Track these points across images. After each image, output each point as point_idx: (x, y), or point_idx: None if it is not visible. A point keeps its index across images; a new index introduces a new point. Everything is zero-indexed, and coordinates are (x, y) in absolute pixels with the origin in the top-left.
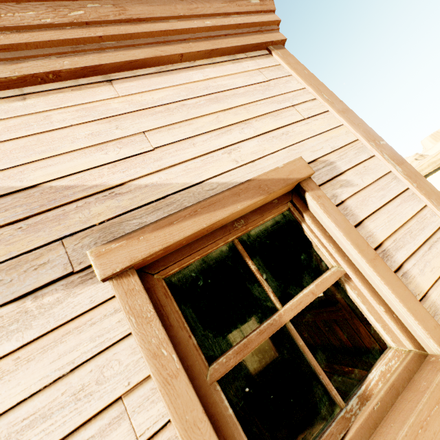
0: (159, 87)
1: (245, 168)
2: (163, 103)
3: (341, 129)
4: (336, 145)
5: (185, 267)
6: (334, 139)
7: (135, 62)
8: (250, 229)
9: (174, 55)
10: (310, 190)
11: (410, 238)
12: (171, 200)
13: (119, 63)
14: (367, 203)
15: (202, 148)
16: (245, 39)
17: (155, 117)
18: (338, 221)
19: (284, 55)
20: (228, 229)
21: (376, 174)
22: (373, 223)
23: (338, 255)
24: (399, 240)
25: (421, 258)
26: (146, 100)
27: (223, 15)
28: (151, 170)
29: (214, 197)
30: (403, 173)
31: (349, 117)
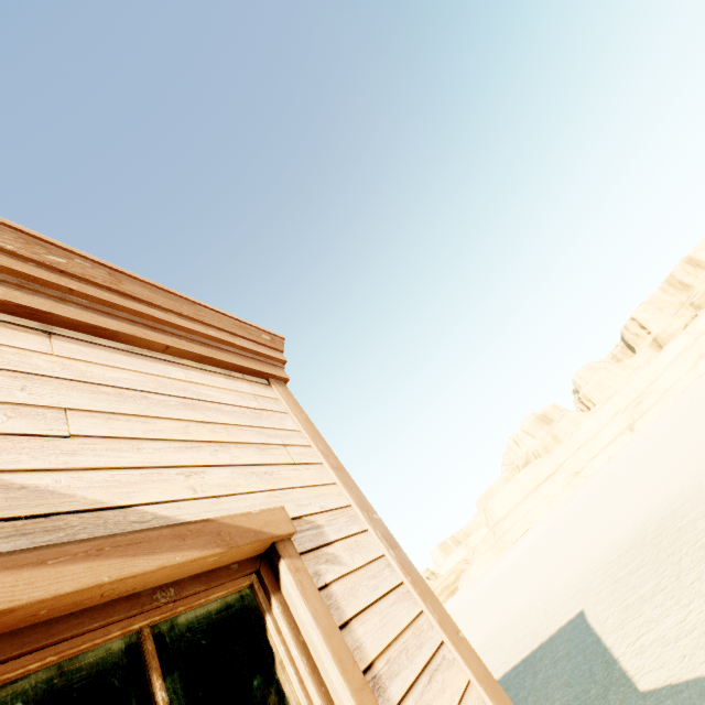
0: (120, 366)
1: (205, 502)
2: (117, 385)
3: (334, 488)
4: (327, 505)
5: (8, 683)
6: (325, 497)
7: (102, 329)
8: (181, 610)
9: (159, 343)
10: (287, 557)
11: (407, 659)
12: (59, 523)
13: (79, 321)
14: (357, 594)
15: (150, 457)
16: (247, 362)
17: (96, 397)
18: (319, 612)
19: (285, 392)
20: (142, 601)
21: (369, 555)
22: (363, 627)
23: (313, 681)
24: (394, 661)
25: (420, 696)
26: (93, 372)
27: (230, 333)
28: (48, 464)
29: (143, 533)
30: (397, 560)
31: (343, 476)
